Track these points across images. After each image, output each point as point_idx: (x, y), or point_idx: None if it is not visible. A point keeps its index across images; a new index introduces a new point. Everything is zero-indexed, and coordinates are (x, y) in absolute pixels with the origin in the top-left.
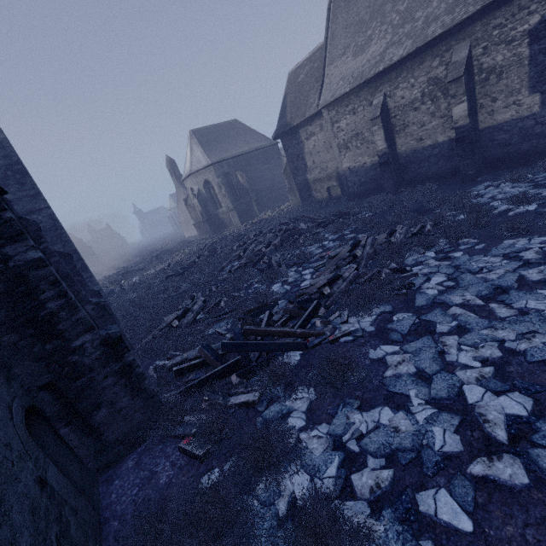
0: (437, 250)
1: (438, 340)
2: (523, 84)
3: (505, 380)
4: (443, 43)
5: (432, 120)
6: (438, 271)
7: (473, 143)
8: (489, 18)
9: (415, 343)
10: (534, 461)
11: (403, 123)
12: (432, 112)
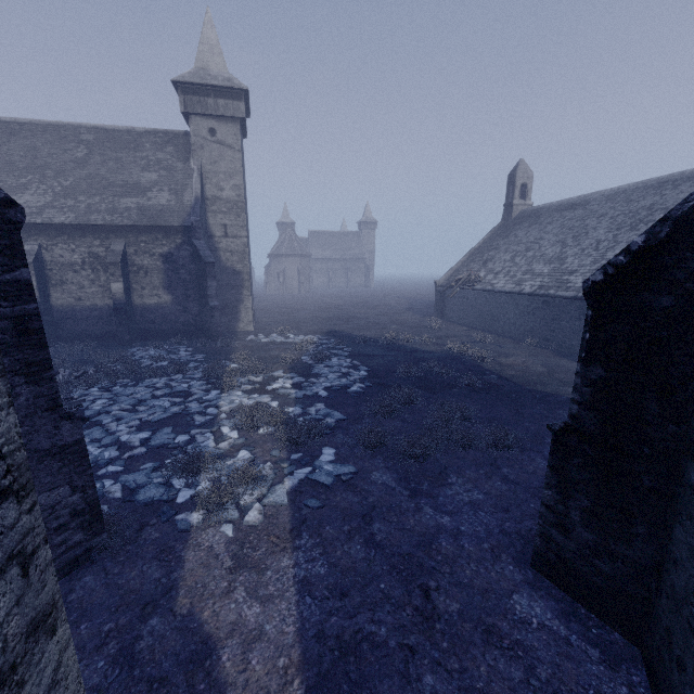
0: (100, 387)
1: (104, 426)
2: (161, 284)
3: (141, 431)
4: (104, 232)
5: (93, 286)
6: (102, 397)
7: (128, 315)
8: (138, 233)
9: (89, 430)
10: (150, 445)
11: (62, 279)
12: (93, 279)
